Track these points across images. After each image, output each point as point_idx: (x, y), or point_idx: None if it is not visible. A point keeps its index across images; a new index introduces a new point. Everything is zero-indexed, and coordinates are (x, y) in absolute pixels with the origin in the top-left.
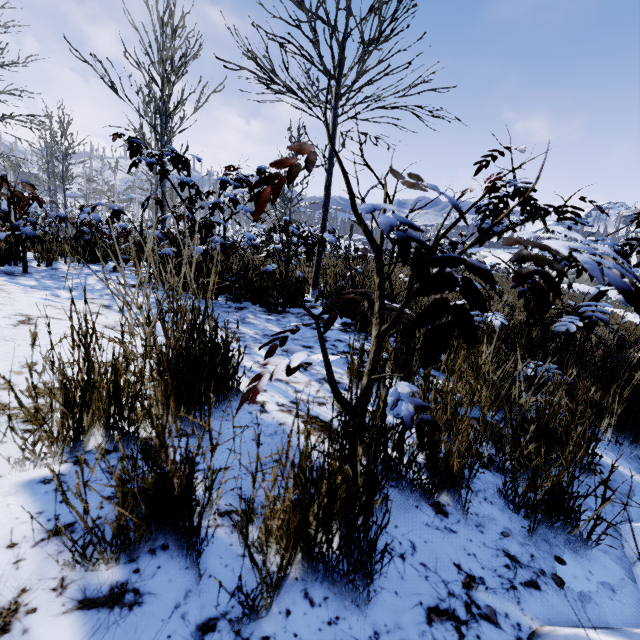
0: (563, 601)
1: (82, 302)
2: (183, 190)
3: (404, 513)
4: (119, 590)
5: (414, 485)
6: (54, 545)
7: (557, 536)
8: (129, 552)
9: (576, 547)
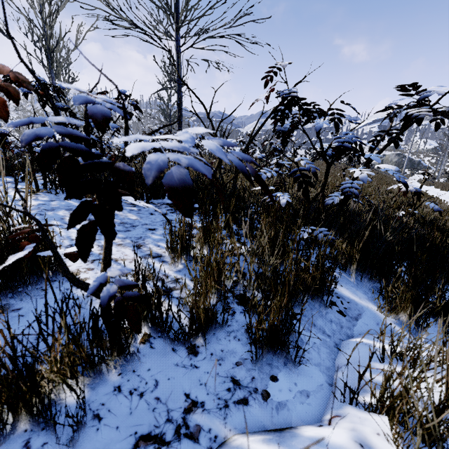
0: (262, 411)
1: None
2: None
3: (161, 357)
4: None
5: (169, 336)
6: None
7: (279, 360)
8: None
9: (290, 367)
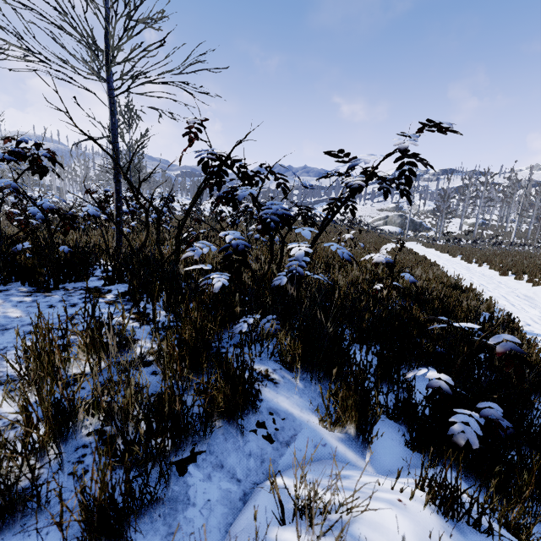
0: None
1: None
2: None
3: None
4: None
5: None
6: None
7: None
8: None
9: None
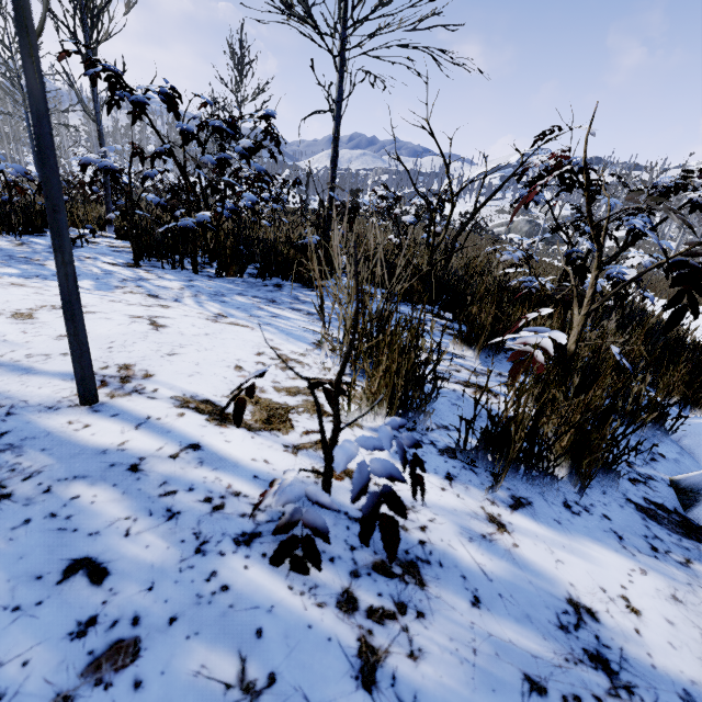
0: (670, 464)
1: (120, 293)
2: (188, 142)
3: None
4: (515, 499)
5: None
6: (459, 485)
7: (647, 433)
8: (500, 479)
9: (659, 437)
